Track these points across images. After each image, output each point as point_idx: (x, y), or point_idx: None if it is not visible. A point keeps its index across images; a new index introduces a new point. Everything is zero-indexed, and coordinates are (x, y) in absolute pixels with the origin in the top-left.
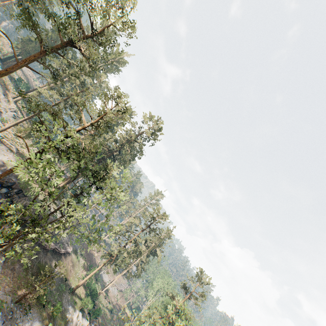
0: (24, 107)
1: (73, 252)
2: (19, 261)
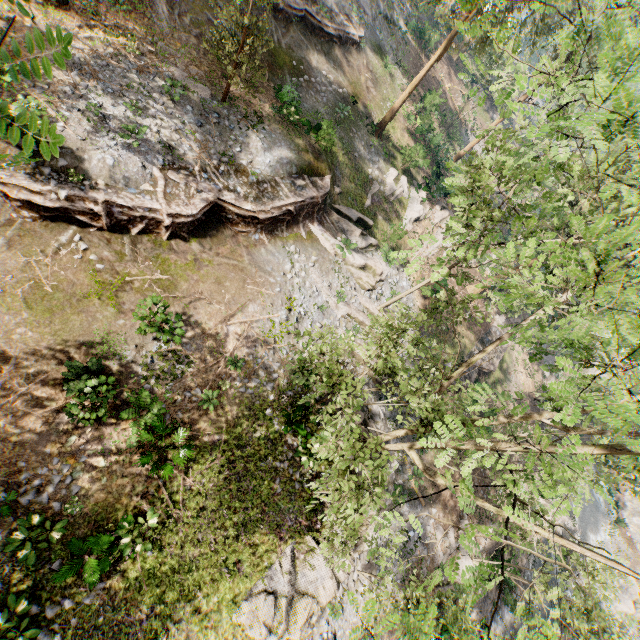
0: None
1: (370, 50)
2: (210, 23)
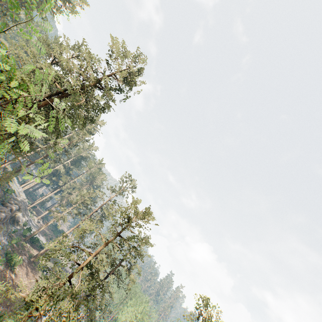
0: None
1: None
2: None
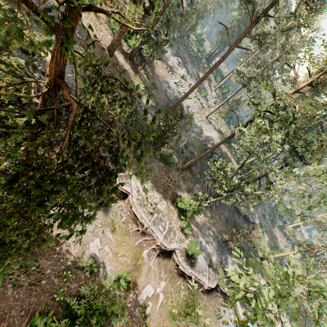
0: (238, 82)
1: (258, 225)
2: (222, 213)
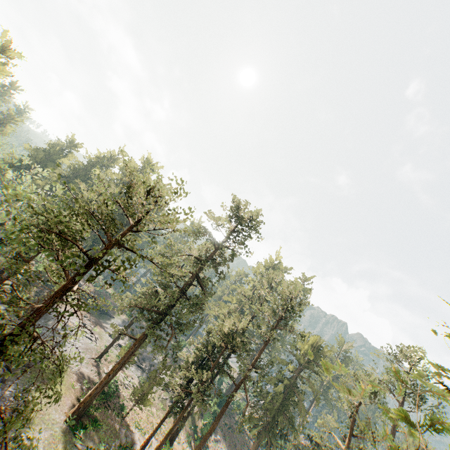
0: None
1: None
2: None
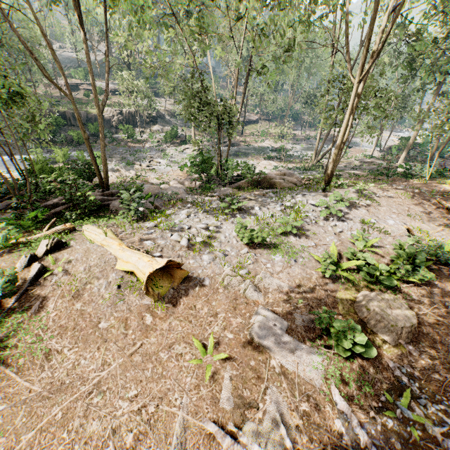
0: None
1: None
2: None
